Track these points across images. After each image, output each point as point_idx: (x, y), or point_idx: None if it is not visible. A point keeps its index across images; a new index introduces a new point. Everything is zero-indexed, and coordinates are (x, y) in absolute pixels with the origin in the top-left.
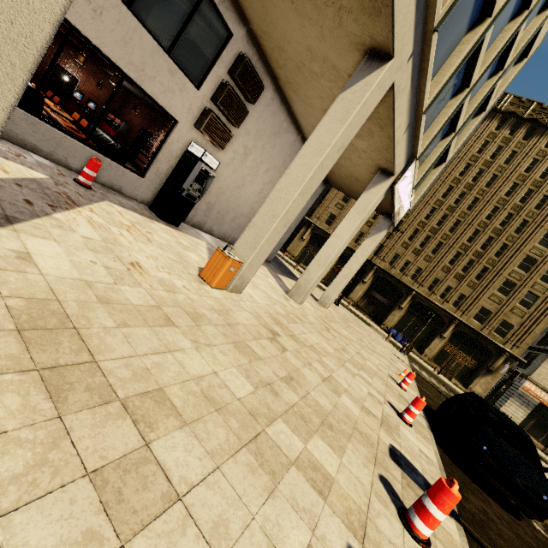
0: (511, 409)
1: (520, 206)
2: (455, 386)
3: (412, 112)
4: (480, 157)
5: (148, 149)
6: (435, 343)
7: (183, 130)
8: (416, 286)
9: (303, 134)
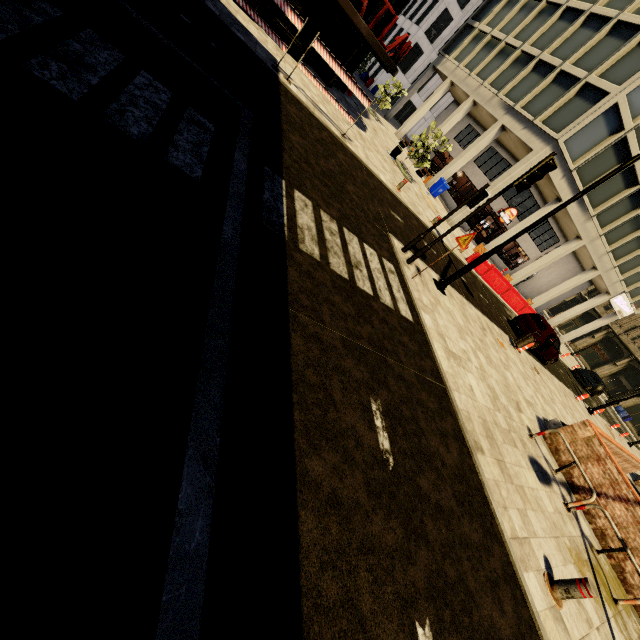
0: None
1: None
2: None
3: (615, 279)
4: None
5: None
6: None
7: (530, 261)
8: None
9: (581, 264)
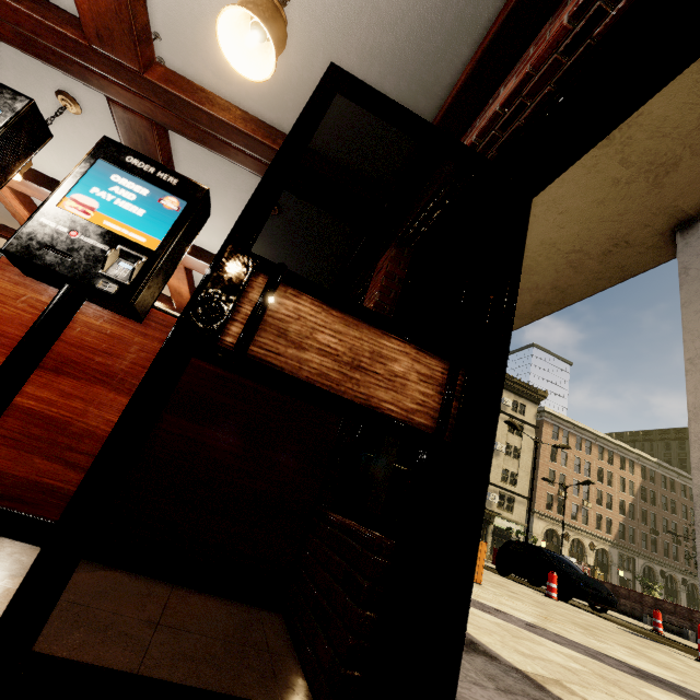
0: None
1: None
2: None
3: None
4: None
5: None
6: None
7: None
8: None
9: None
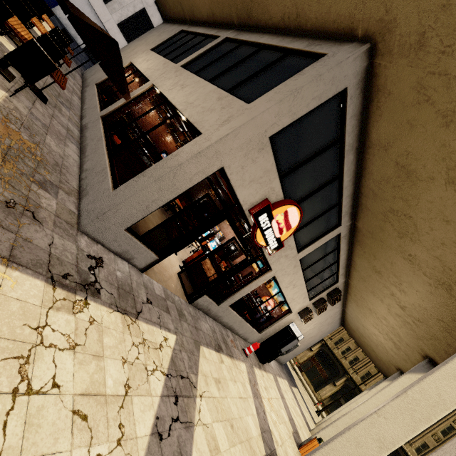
0: None
1: None
2: None
3: None
4: None
5: (232, 258)
6: None
7: (291, 315)
8: None
9: (345, 308)
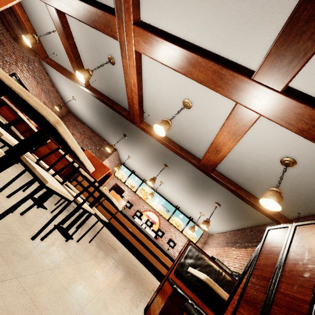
0: None
1: None
2: None
3: None
4: None
5: None
6: None
7: None
8: None
9: None
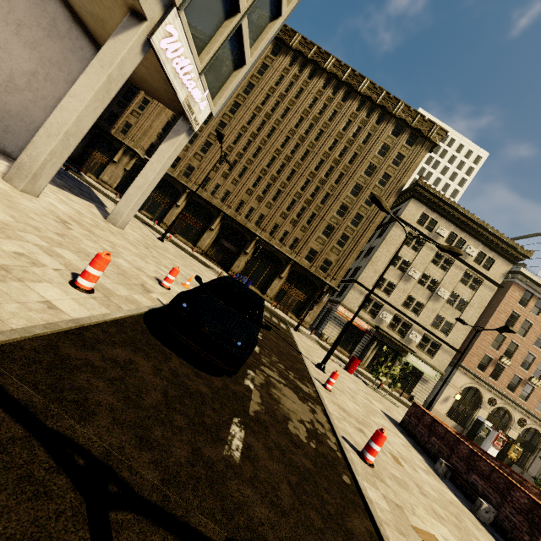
0: (330, 330)
1: (338, 160)
2: (289, 318)
3: None
4: (311, 111)
5: None
6: (275, 284)
7: None
8: (259, 232)
9: None
